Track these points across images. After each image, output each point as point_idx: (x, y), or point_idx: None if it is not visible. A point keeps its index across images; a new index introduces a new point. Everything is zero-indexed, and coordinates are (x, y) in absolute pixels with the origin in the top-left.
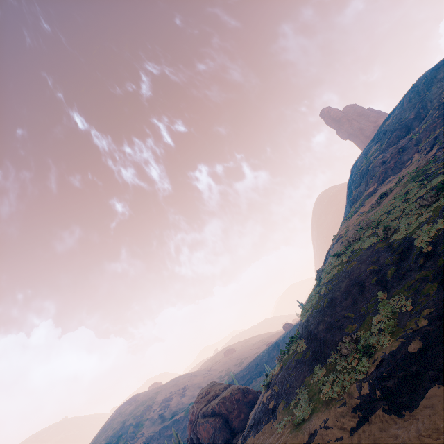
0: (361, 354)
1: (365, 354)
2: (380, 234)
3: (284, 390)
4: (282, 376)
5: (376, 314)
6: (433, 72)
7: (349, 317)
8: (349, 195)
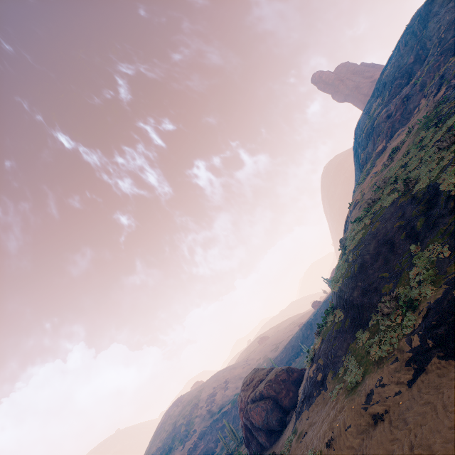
0: (404, 309)
1: (409, 308)
2: (401, 188)
3: (330, 361)
4: (324, 348)
5: (412, 268)
6: (427, 7)
7: (384, 277)
8: (357, 159)
